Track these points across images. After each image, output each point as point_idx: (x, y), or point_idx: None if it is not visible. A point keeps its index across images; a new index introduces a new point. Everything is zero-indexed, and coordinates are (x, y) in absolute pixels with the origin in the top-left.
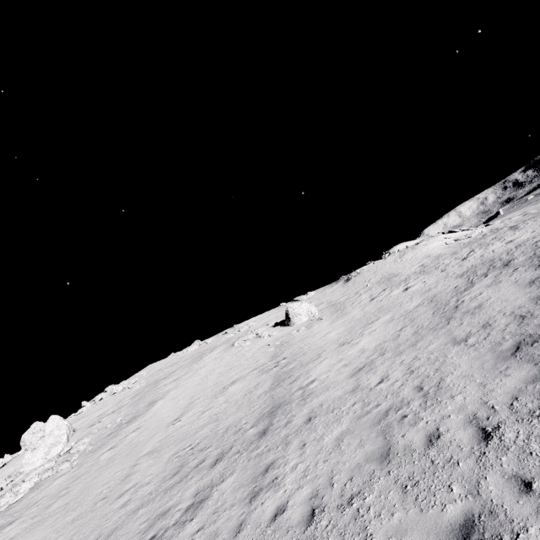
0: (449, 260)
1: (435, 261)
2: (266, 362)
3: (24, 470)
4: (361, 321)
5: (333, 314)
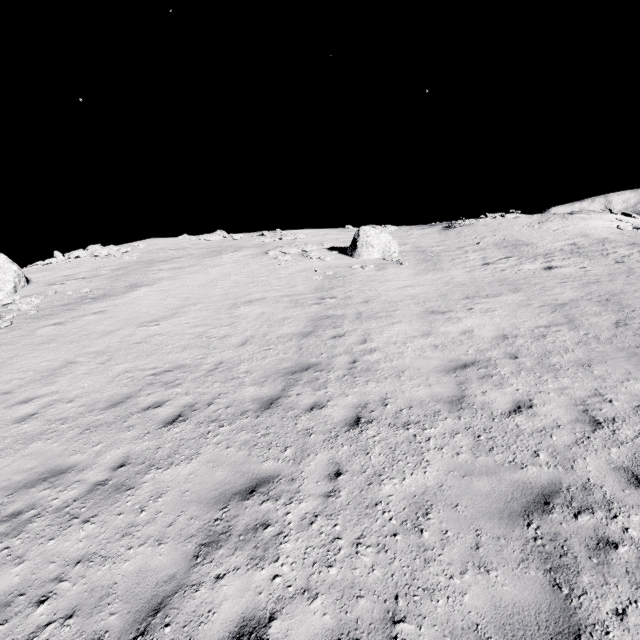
0: (627, 250)
1: (599, 246)
2: (305, 292)
3: None
4: (467, 289)
5: (421, 263)
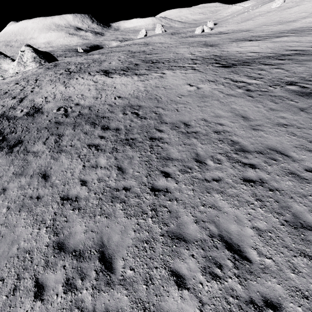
0: None
1: None
2: None
3: (271, 7)
4: None
5: None
